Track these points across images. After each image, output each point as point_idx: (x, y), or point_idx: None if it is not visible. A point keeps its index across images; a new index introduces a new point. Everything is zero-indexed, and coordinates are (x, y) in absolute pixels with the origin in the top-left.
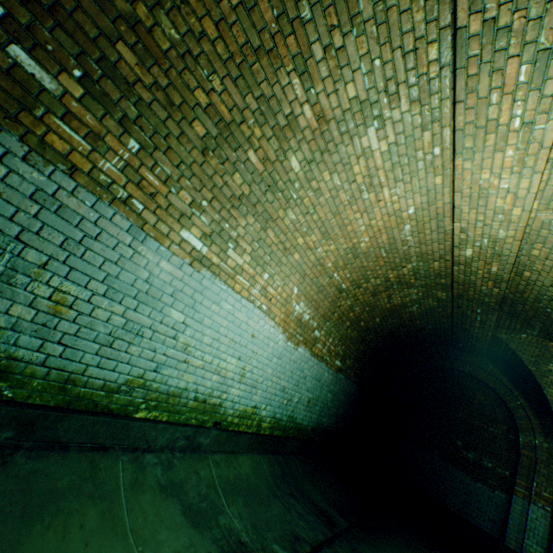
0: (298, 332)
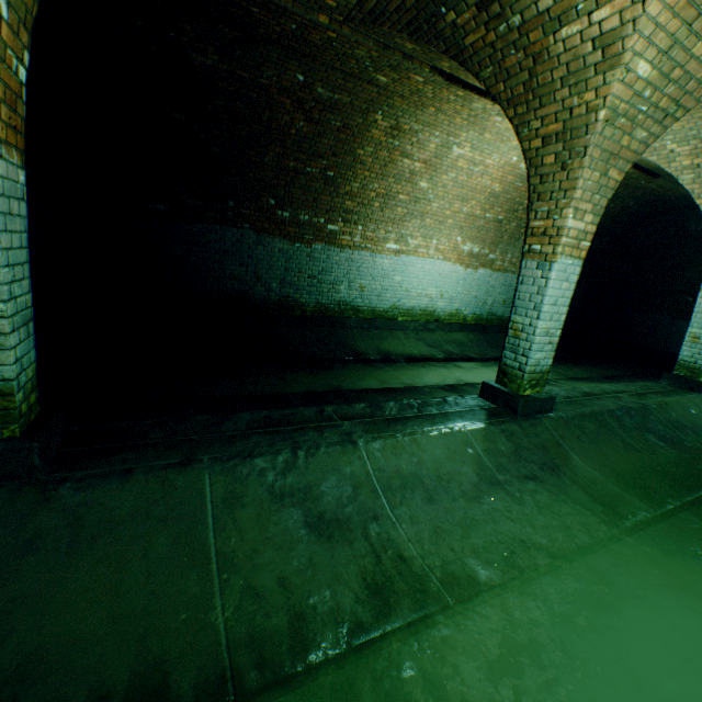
0: (473, 261)
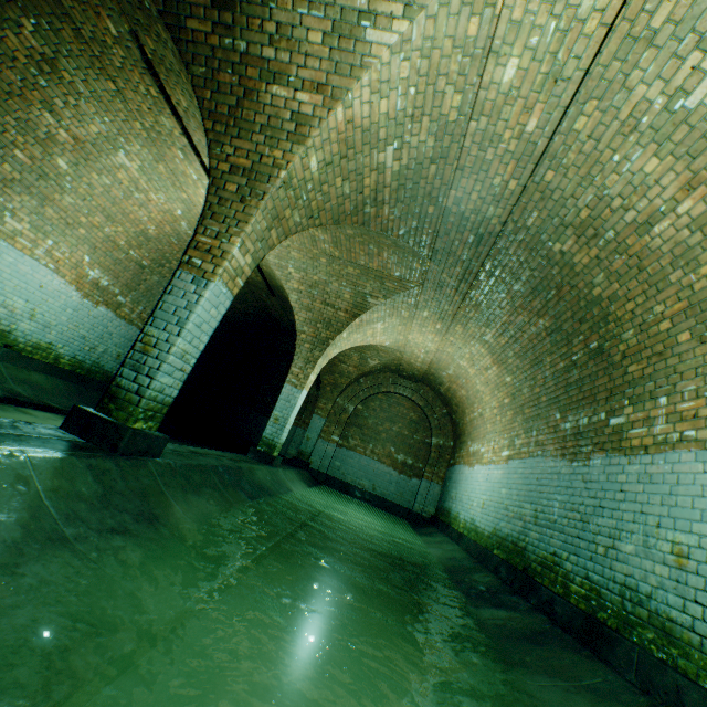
0: (97, 294)
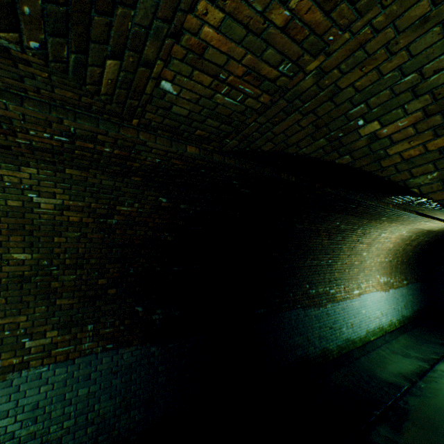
0: (386, 287)
